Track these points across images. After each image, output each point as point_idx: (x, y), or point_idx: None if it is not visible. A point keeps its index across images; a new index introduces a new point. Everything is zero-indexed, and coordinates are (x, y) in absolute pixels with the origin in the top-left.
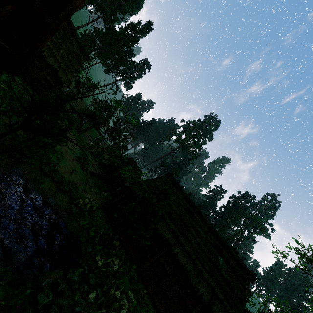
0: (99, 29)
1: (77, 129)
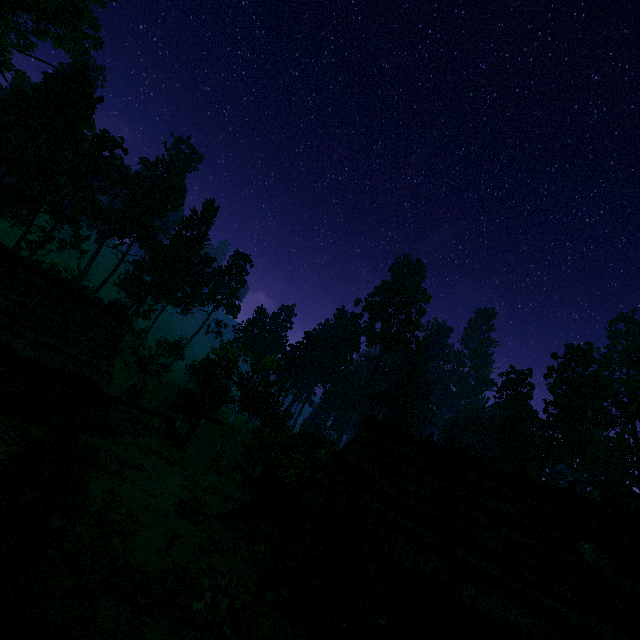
0: (139, 260)
1: (172, 444)
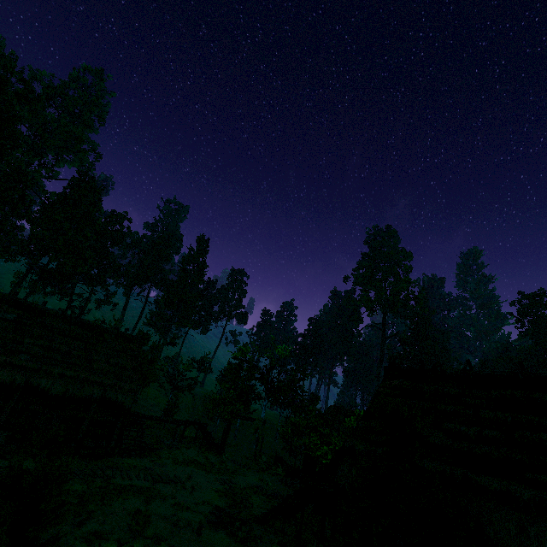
0: (158, 299)
1: (210, 450)
